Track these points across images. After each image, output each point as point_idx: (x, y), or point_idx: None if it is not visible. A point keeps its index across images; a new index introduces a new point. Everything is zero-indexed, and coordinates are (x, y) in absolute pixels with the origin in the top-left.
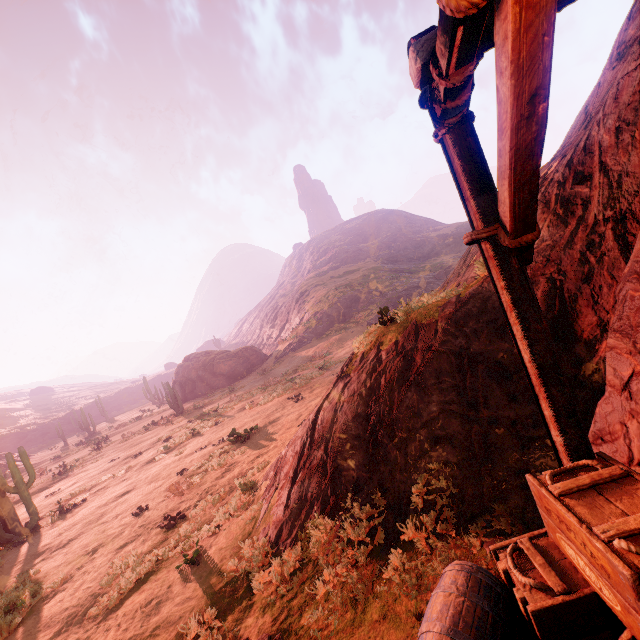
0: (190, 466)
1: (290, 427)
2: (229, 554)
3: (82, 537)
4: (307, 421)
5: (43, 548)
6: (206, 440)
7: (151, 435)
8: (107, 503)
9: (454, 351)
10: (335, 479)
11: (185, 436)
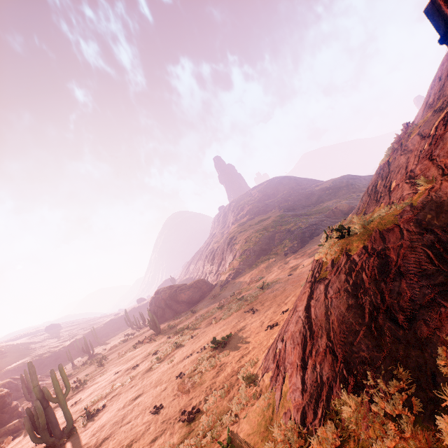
0: (185, 370)
1: (258, 332)
2: (259, 439)
3: (114, 435)
4: (298, 318)
5: (83, 447)
6: (189, 349)
7: (141, 351)
8: (125, 406)
9: (426, 245)
10: (347, 361)
11: (171, 348)
